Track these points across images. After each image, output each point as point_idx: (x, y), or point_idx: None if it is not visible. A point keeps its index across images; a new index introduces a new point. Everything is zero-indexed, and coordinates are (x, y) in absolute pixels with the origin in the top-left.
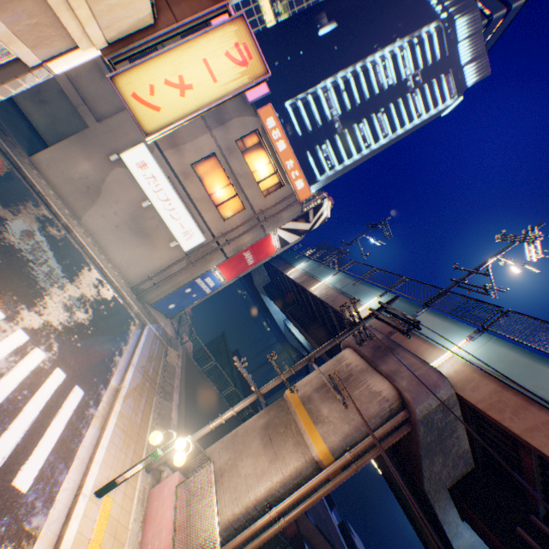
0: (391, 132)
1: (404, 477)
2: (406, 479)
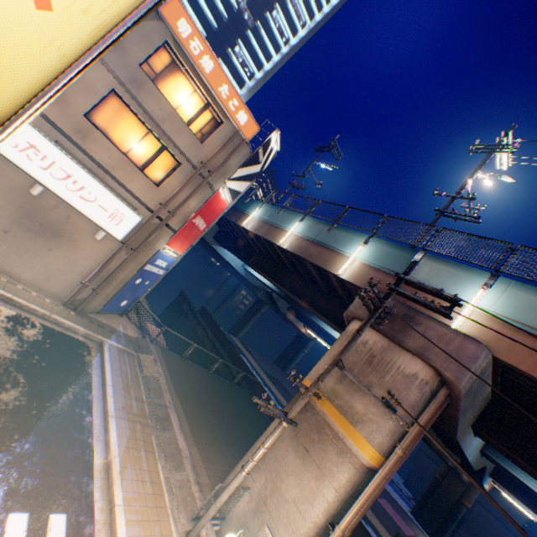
0: (309, 19)
1: None
2: None
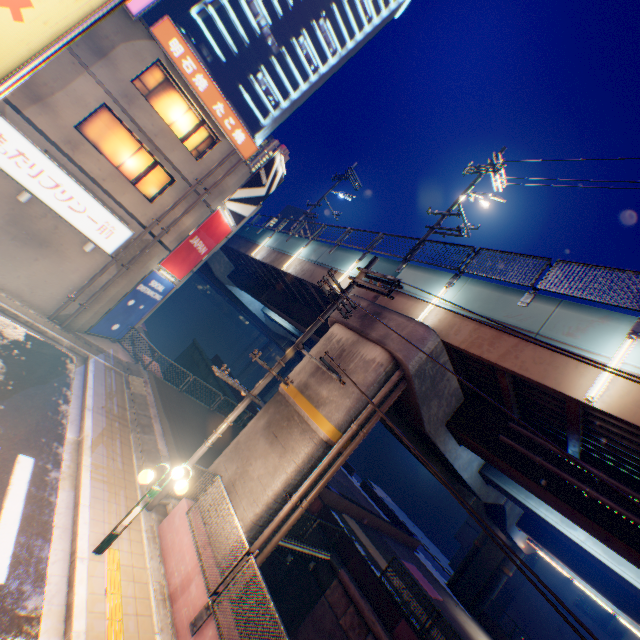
0: (340, 47)
1: (408, 427)
2: (410, 429)
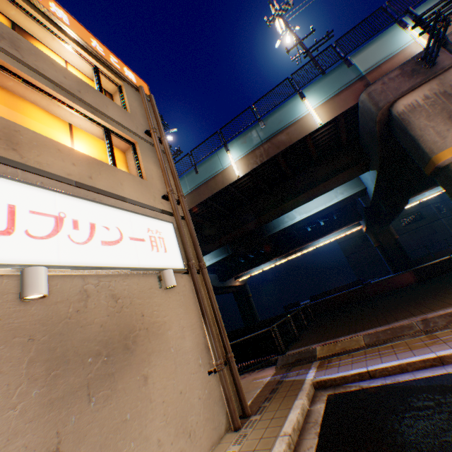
0: None
1: None
2: None
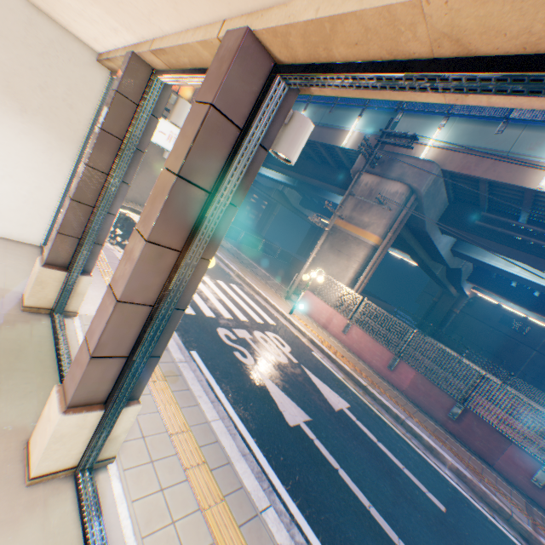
0: None
1: (406, 231)
2: (407, 232)
